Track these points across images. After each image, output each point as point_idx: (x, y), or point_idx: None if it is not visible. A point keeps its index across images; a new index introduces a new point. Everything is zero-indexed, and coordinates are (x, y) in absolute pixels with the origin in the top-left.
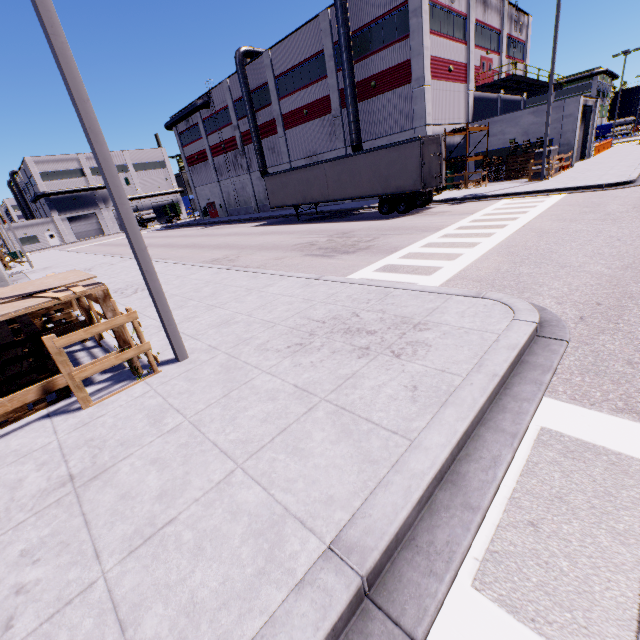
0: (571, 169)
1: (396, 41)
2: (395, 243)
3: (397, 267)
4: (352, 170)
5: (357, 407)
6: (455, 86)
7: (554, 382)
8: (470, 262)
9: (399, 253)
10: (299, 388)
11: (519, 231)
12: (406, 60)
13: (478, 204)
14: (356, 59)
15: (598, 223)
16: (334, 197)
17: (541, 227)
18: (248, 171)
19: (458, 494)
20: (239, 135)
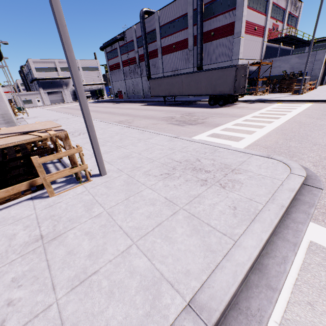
0: (315, 90)
1: (228, 11)
2: (218, 121)
3: (219, 135)
4: (196, 80)
5: (201, 215)
6: (257, 38)
7: (316, 213)
8: (260, 136)
9: (220, 127)
10: (168, 200)
11: (287, 121)
12: (232, 22)
13: (263, 104)
14: (205, 19)
15: None
16: (185, 93)
17: (300, 120)
18: (140, 76)
19: (263, 278)
20: (138, 56)
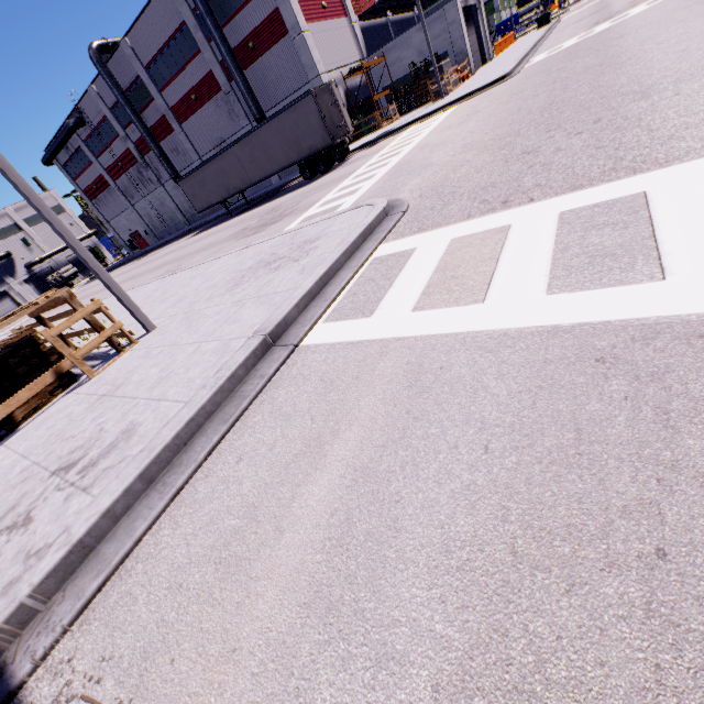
0: (471, 77)
1: None
2: (314, 199)
3: (313, 216)
4: (261, 145)
5: (269, 292)
6: (336, 23)
7: (389, 236)
8: (366, 190)
9: (316, 205)
10: (235, 302)
11: (409, 152)
12: (274, 10)
13: (388, 140)
14: (223, 22)
15: (466, 123)
16: (256, 179)
17: (426, 142)
18: (160, 183)
19: (321, 300)
20: (133, 146)
